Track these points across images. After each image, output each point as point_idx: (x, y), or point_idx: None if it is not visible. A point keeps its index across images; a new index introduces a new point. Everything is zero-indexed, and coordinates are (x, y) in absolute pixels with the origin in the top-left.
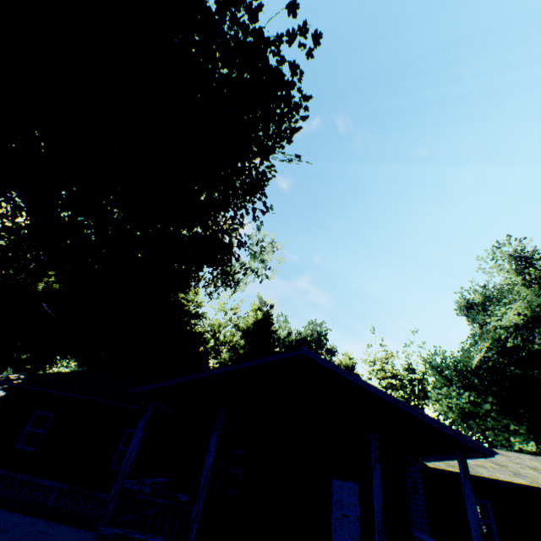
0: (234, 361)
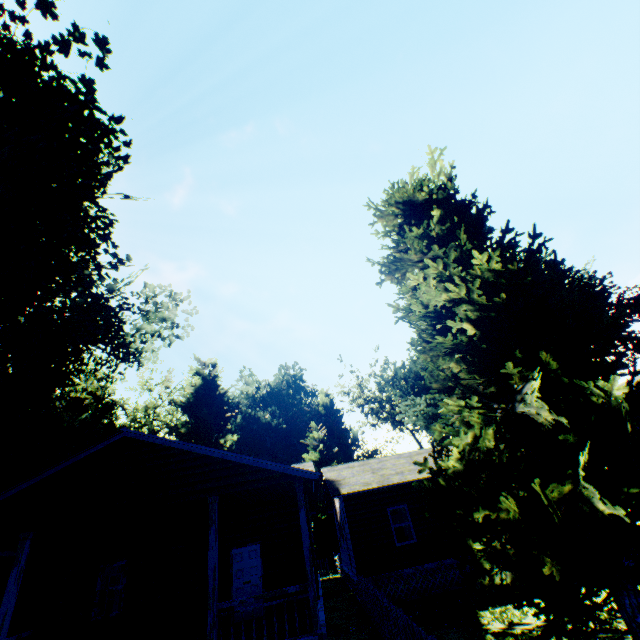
0: None
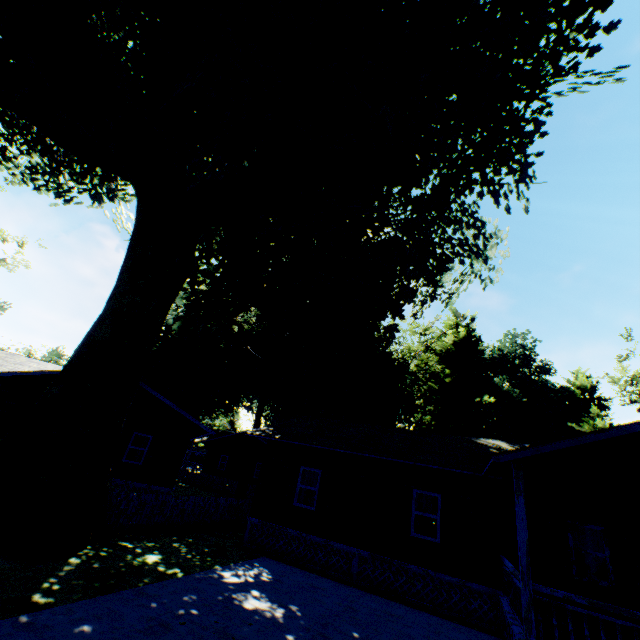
0: (435, 392)
